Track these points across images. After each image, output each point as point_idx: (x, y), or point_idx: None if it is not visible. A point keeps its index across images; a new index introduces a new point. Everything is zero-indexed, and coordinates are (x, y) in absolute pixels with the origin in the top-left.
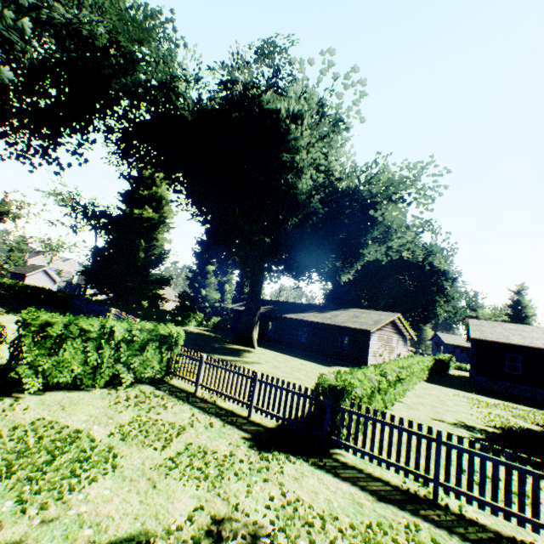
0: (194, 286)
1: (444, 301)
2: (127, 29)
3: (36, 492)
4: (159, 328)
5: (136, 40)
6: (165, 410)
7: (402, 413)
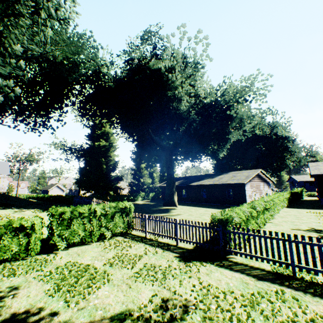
0: (136, 177)
1: (289, 155)
2: (70, 49)
3: (72, 296)
4: (119, 205)
5: (76, 53)
6: (130, 248)
7: (271, 229)
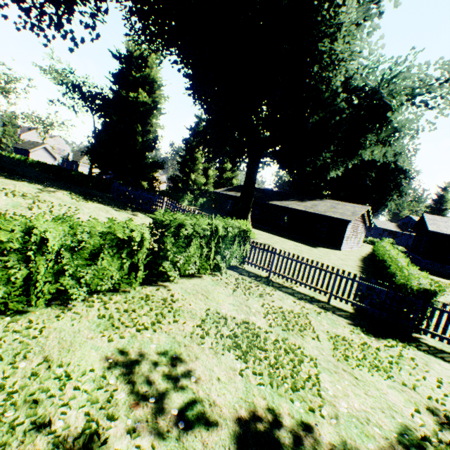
0: (184, 170)
1: (397, 196)
2: None
3: (295, 390)
4: (240, 225)
5: None
6: (271, 297)
7: None
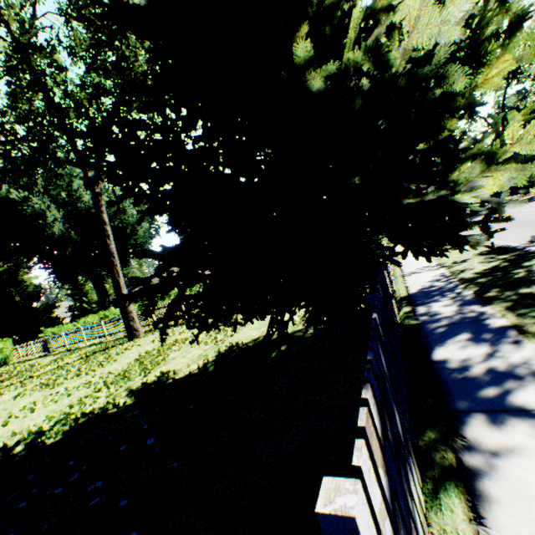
0: (76, 298)
1: None
2: None
3: None
4: None
5: None
6: None
7: None
